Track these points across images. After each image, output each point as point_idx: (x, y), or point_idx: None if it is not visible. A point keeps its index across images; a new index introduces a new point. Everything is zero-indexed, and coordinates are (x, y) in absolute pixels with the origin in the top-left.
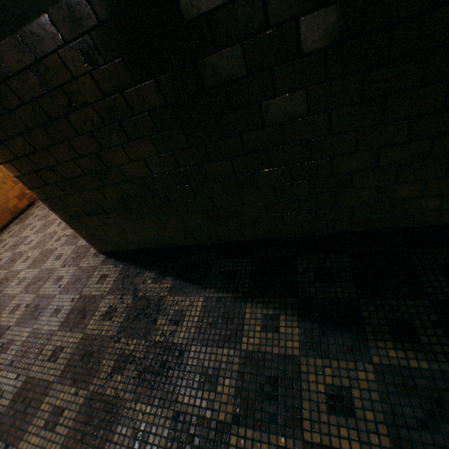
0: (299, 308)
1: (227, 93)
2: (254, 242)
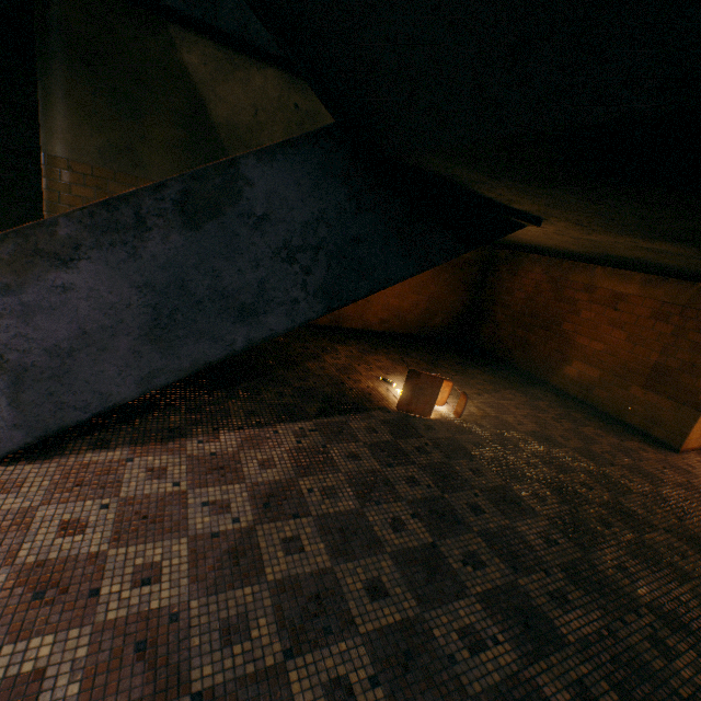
0: None
1: (7, 180)
2: None
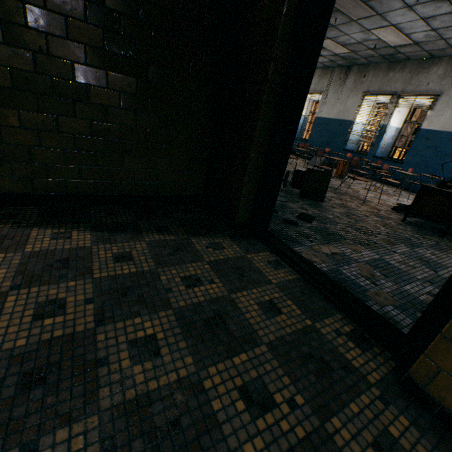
0: (92, 227)
1: (48, 41)
2: (44, 196)
